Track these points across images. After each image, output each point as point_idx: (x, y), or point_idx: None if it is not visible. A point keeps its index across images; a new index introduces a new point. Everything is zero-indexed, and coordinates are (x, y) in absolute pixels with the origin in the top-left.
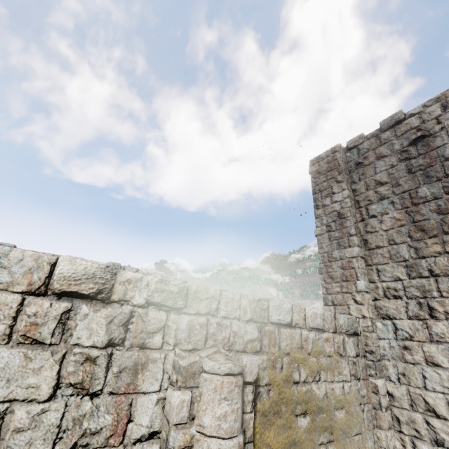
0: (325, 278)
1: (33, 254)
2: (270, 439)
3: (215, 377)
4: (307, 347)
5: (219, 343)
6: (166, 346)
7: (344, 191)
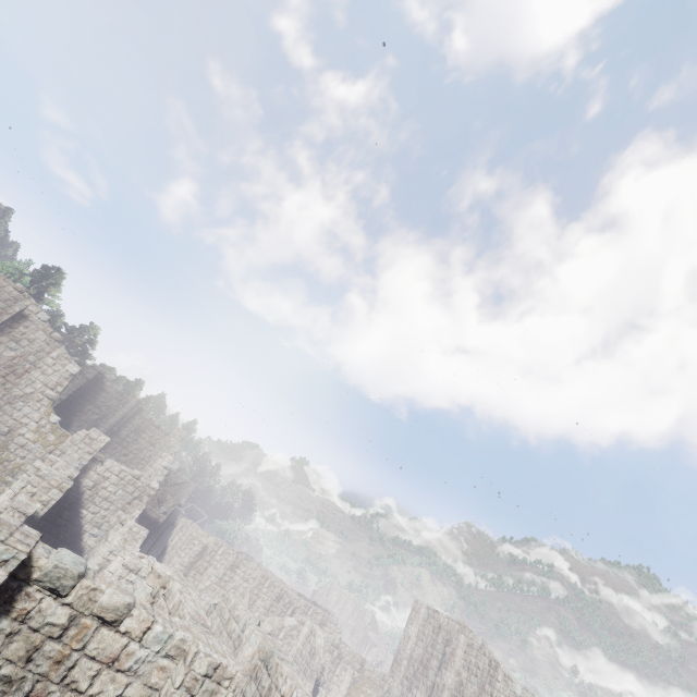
0: (394, 659)
1: (333, 638)
2: (354, 692)
3: (349, 672)
4: (371, 678)
5: (352, 665)
6: (343, 661)
7: (415, 628)
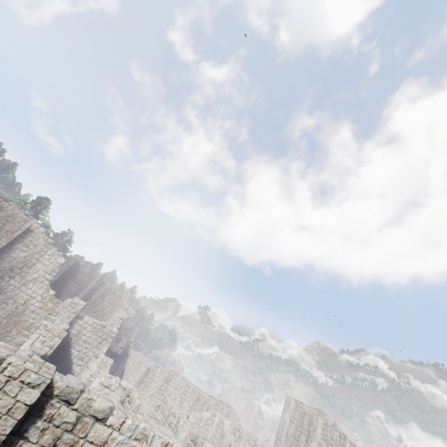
0: (276, 436)
1: (235, 424)
2: None
3: (247, 446)
4: None
5: (249, 442)
6: (243, 440)
7: (288, 414)
